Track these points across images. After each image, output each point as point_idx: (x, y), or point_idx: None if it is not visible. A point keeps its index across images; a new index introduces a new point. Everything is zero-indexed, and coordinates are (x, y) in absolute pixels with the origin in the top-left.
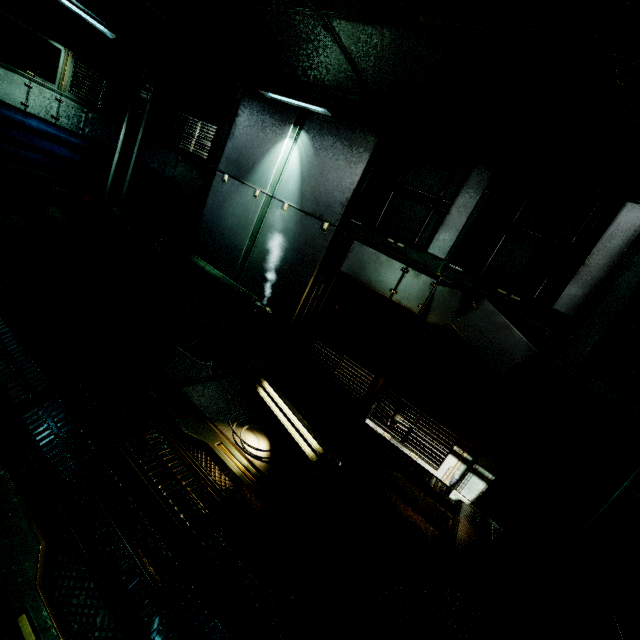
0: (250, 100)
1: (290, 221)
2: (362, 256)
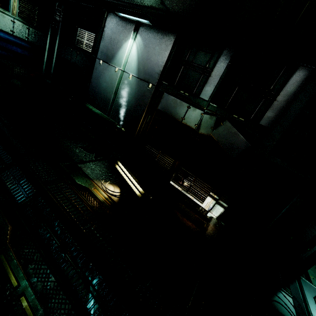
0: (111, 18)
1: (133, 84)
2: (168, 100)
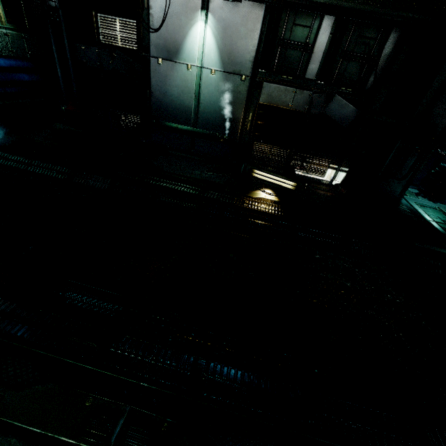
0: None
1: (219, 81)
2: (270, 90)
